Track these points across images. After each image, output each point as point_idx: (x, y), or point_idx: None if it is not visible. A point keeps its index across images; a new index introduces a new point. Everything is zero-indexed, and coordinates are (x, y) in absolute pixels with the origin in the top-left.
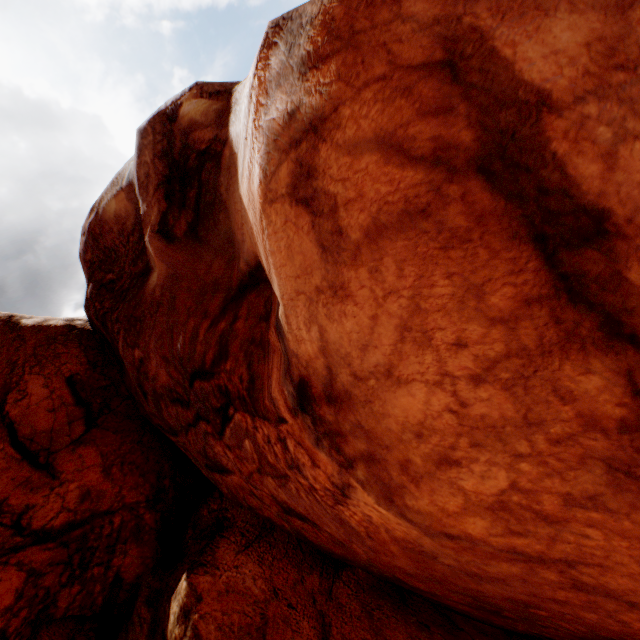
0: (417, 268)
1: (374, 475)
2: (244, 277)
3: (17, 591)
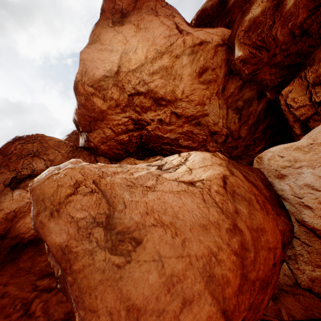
0: None
1: None
2: None
3: None
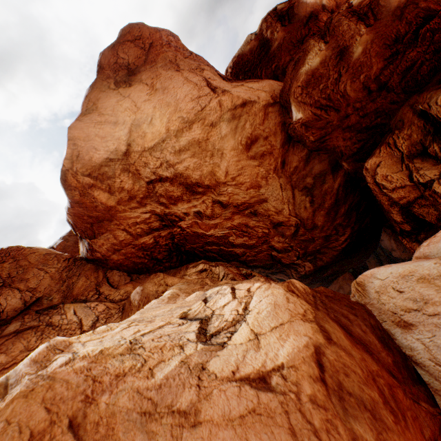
0: None
1: None
2: (307, 19)
3: None
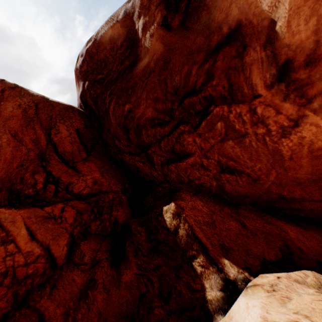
0: None
1: None
2: (222, 39)
3: (74, 218)
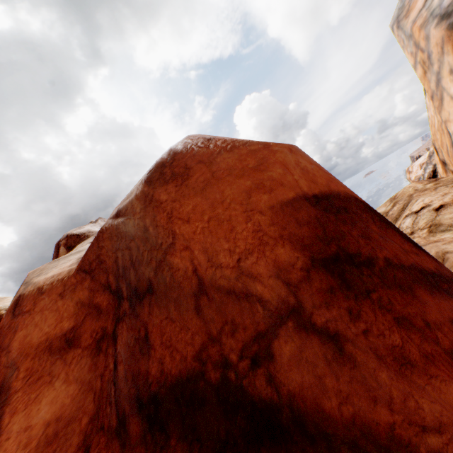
0: None
1: None
2: None
3: None
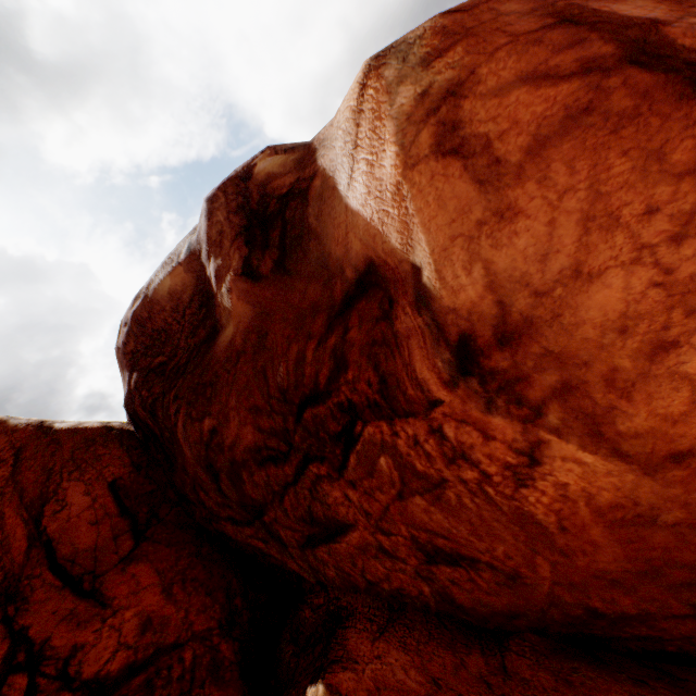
0: (588, 160)
1: (573, 410)
2: (350, 287)
3: None
